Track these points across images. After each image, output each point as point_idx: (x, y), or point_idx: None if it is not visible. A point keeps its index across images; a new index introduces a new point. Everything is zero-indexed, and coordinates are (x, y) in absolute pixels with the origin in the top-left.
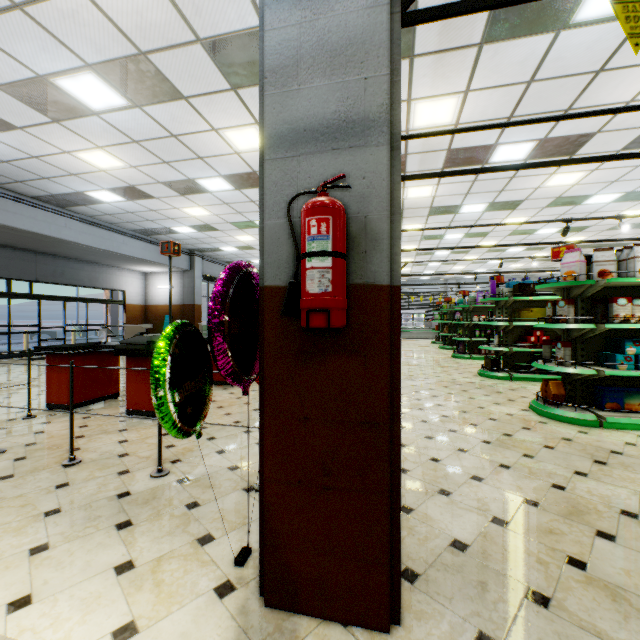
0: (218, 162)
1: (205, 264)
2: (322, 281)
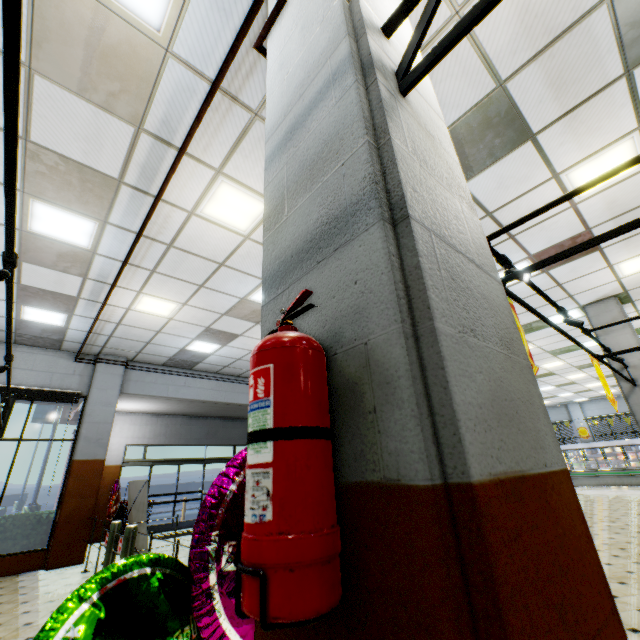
0: None
1: None
2: (256, 495)
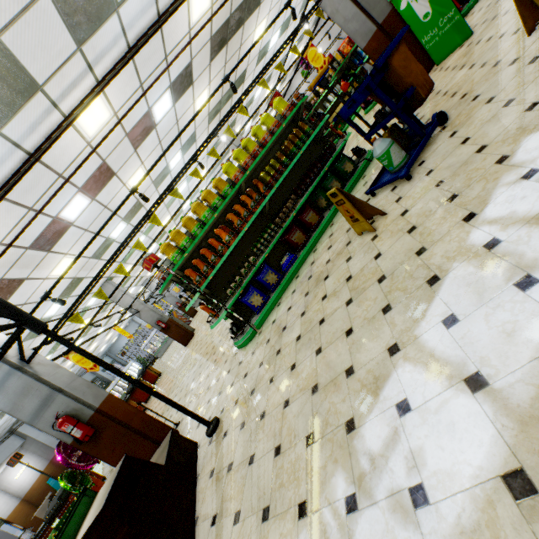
0: None
1: None
2: (79, 433)
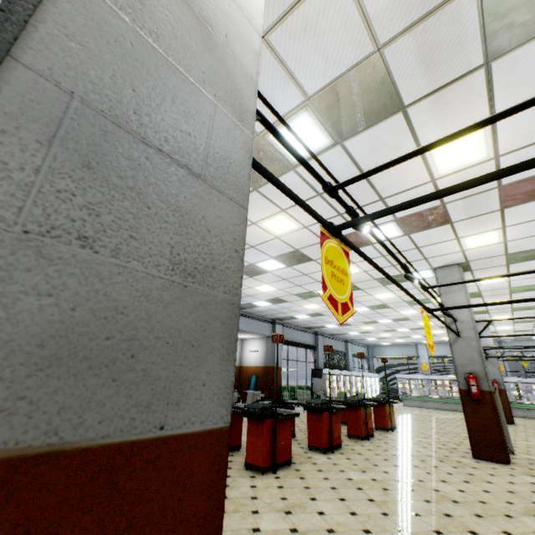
0: (266, 247)
1: (285, 330)
2: None
